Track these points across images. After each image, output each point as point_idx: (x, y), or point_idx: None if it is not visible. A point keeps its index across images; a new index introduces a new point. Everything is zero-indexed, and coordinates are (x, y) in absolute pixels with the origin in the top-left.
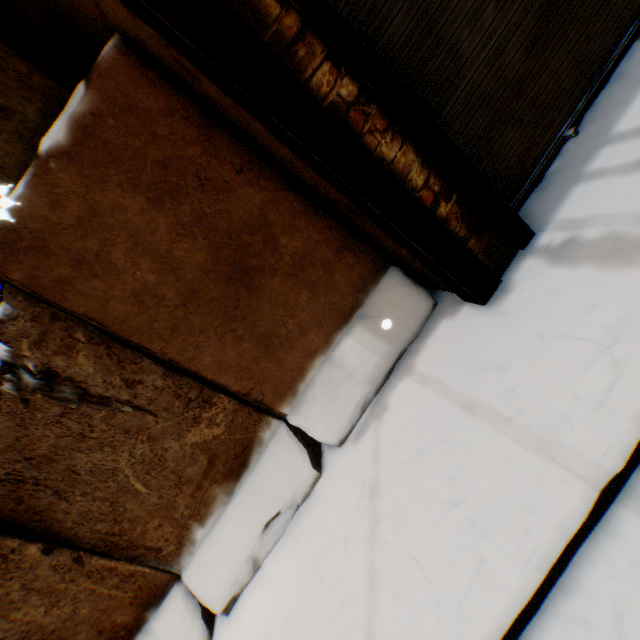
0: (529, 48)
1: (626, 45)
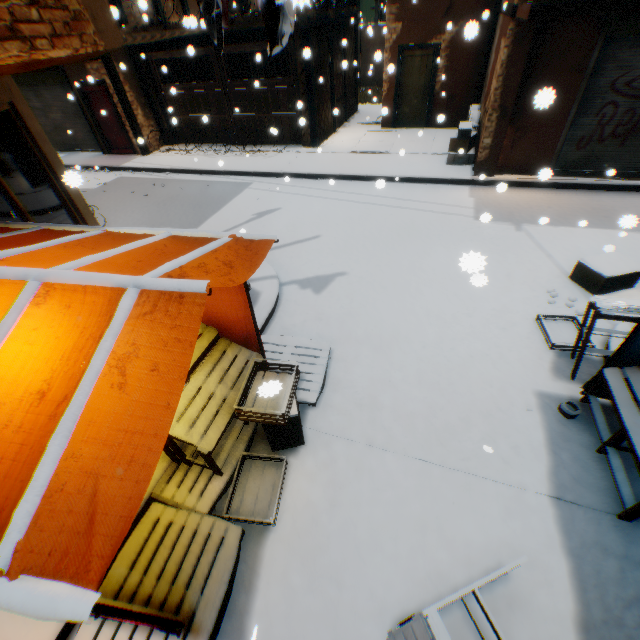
0: (54, 131)
1: (76, 150)
